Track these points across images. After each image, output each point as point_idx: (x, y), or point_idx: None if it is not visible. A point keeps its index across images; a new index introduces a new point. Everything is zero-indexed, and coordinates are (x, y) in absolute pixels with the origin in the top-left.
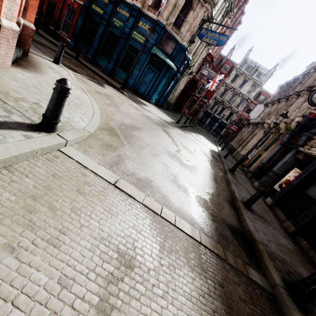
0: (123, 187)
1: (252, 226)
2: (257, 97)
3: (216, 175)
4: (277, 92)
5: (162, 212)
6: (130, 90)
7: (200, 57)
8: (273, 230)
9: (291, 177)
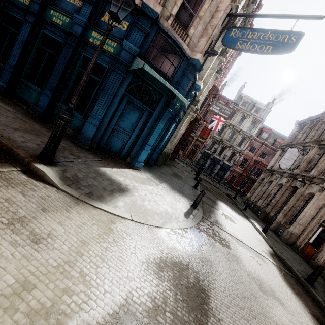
0: None
1: None
2: (259, 133)
3: None
4: (296, 129)
5: None
6: (89, 148)
7: (206, 88)
8: None
9: None
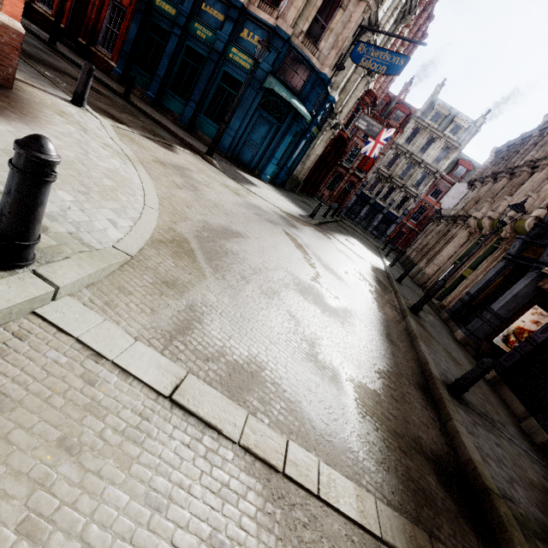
0: (192, 403)
1: (474, 448)
2: (452, 168)
3: (389, 324)
4: (491, 160)
5: (288, 461)
6: (225, 157)
7: (353, 97)
8: (511, 447)
9: (527, 324)
